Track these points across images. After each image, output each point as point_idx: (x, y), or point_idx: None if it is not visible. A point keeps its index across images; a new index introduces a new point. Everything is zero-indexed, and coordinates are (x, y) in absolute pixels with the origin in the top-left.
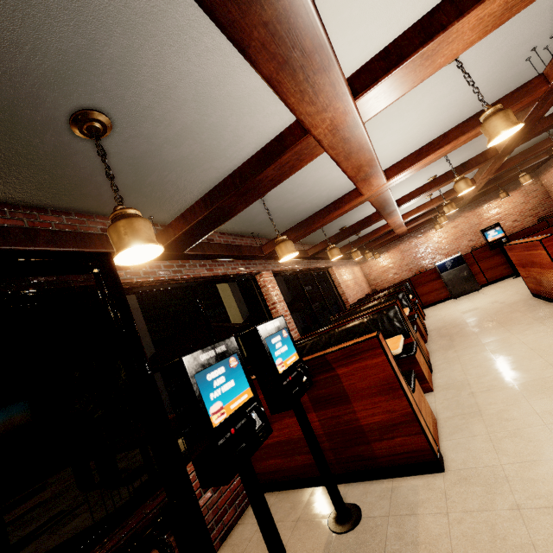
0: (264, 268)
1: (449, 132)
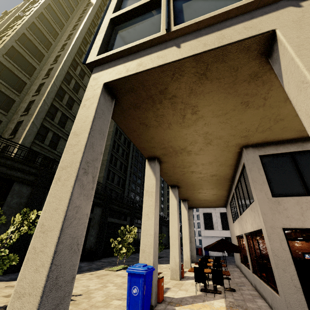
0: None
1: None
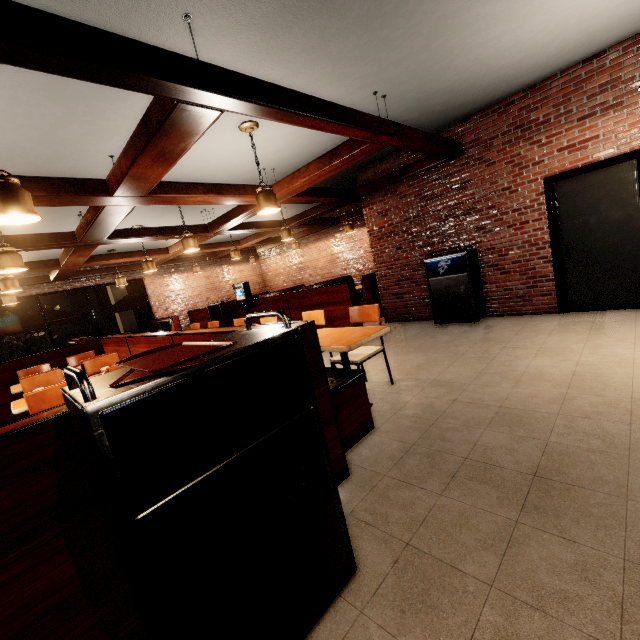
0: None
1: None
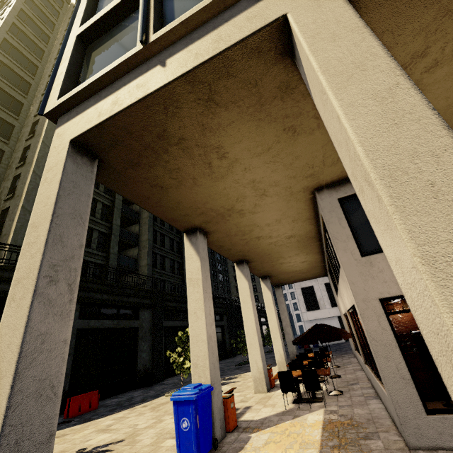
0: None
1: None
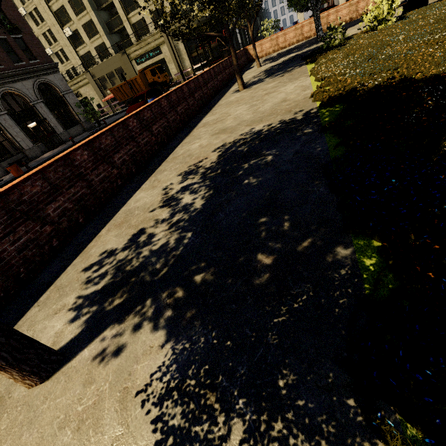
0: None
1: None
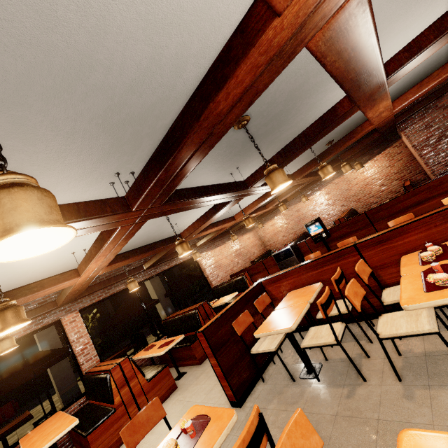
0: (68, 311)
1: (91, 249)
